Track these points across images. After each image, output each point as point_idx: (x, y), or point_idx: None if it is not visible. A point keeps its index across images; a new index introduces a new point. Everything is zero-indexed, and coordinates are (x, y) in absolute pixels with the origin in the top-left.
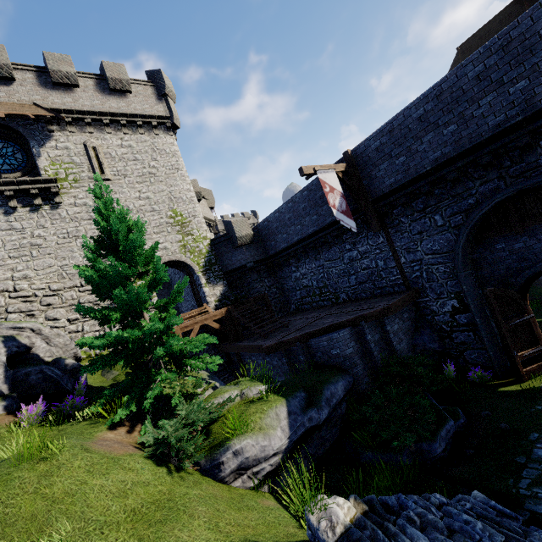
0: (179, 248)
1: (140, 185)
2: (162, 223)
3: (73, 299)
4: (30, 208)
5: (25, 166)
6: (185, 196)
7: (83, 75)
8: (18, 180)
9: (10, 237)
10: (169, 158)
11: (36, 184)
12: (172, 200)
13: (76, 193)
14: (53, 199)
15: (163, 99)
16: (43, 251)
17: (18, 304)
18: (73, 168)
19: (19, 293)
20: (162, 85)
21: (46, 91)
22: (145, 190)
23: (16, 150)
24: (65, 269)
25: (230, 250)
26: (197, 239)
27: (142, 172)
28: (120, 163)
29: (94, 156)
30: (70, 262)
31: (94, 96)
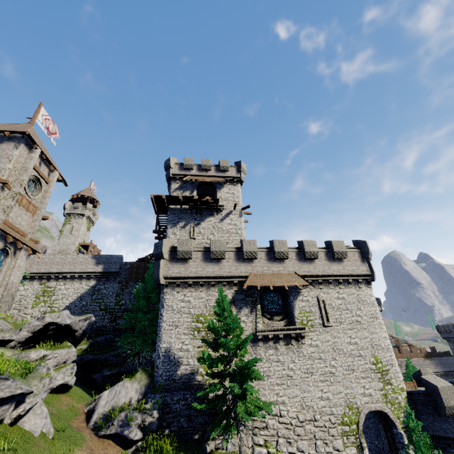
0: (381, 396)
1: (350, 331)
2: (366, 369)
3: (310, 432)
4: (288, 346)
5: (283, 310)
6: (383, 343)
7: (319, 250)
8: (286, 328)
9: (277, 367)
10: (369, 308)
11: (294, 330)
12: (373, 346)
13: (312, 336)
14: (299, 339)
15: (365, 260)
16: (293, 381)
17: (282, 429)
18: (310, 316)
19: (283, 419)
20: (366, 251)
21: (300, 263)
22: (353, 336)
23: (279, 298)
24: (304, 401)
25: (431, 412)
26: (395, 389)
27: (351, 319)
28: (337, 312)
29: (323, 307)
30: (307, 394)
31: (324, 264)
